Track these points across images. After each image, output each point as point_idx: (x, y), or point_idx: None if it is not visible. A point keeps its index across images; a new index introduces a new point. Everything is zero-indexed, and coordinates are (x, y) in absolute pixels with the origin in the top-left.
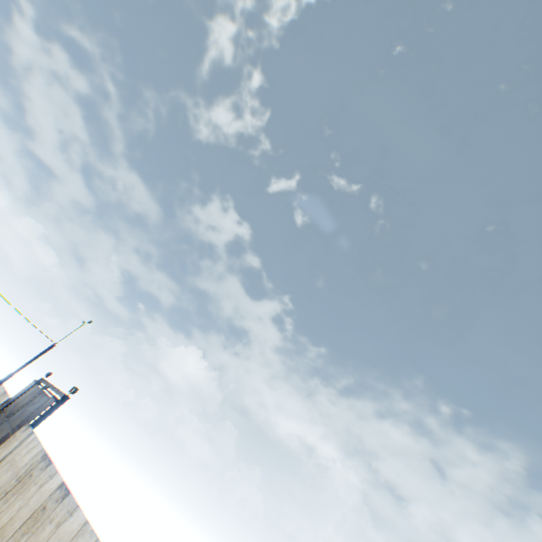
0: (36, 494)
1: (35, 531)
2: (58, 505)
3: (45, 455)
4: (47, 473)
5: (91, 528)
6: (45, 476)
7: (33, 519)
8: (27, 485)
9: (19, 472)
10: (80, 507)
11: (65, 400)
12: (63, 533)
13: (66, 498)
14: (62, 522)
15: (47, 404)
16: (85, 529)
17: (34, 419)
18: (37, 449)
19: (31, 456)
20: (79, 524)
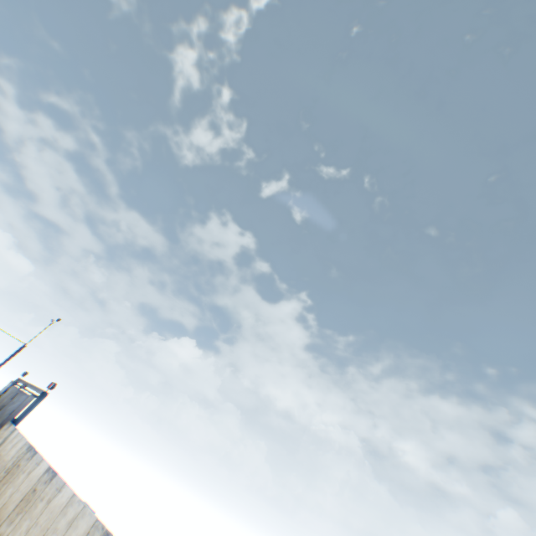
0: (26, 480)
1: (29, 510)
2: (47, 486)
3: (30, 447)
4: (34, 462)
5: (79, 498)
6: (32, 464)
7: (25, 501)
8: (16, 475)
9: (7, 465)
10: (67, 484)
11: (44, 396)
12: (54, 506)
13: (54, 479)
14: (52, 499)
15: (26, 402)
16: (73, 500)
17: (15, 417)
18: (22, 443)
19: (17, 449)
20: (67, 497)
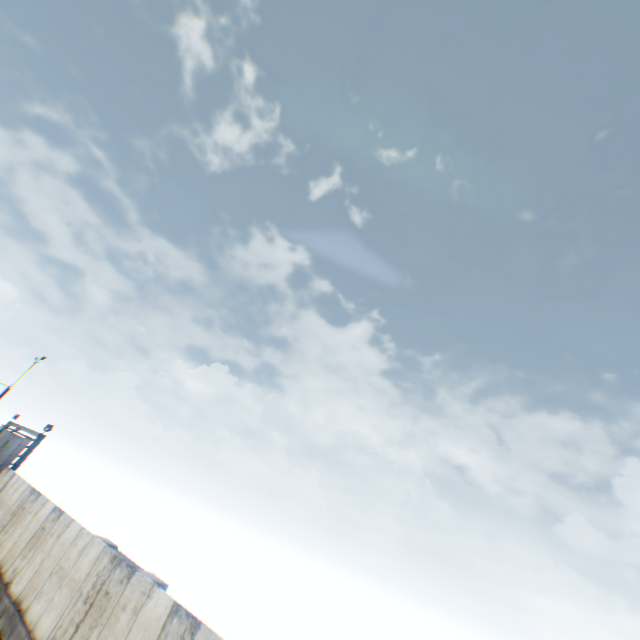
0: (34, 520)
1: (41, 545)
2: (55, 523)
3: (33, 490)
4: (40, 503)
5: (88, 531)
6: (38, 506)
7: (36, 538)
8: (23, 517)
9: (12, 508)
10: (75, 520)
11: (42, 439)
12: (65, 540)
13: (62, 517)
14: (62, 534)
15: (22, 446)
16: (82, 533)
17: (13, 463)
18: (24, 487)
19: (20, 493)
20: (77, 531)
